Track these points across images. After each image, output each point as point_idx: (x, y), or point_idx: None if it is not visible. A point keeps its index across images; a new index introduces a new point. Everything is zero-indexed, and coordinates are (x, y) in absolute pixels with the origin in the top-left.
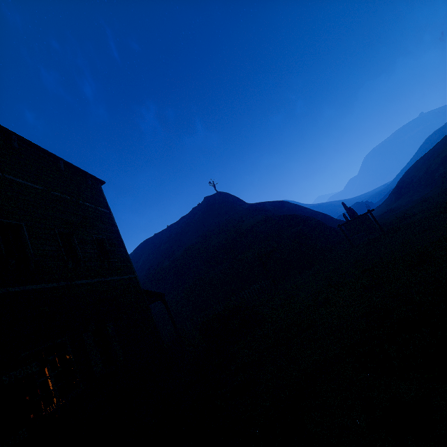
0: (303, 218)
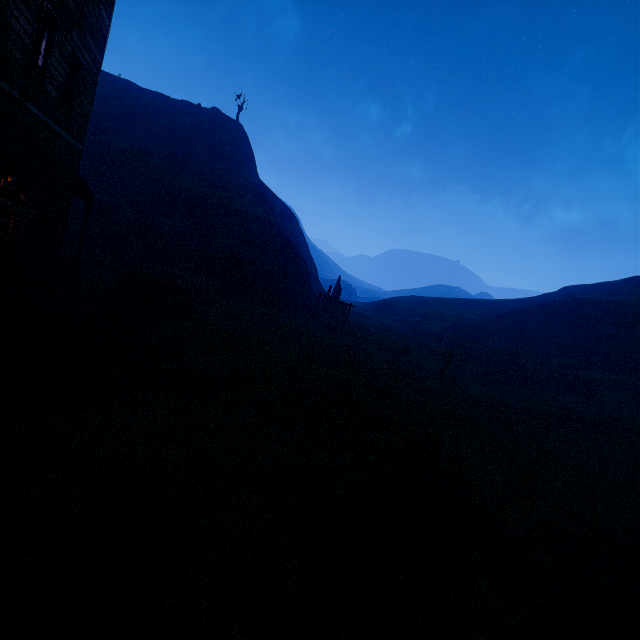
0: (299, 257)
